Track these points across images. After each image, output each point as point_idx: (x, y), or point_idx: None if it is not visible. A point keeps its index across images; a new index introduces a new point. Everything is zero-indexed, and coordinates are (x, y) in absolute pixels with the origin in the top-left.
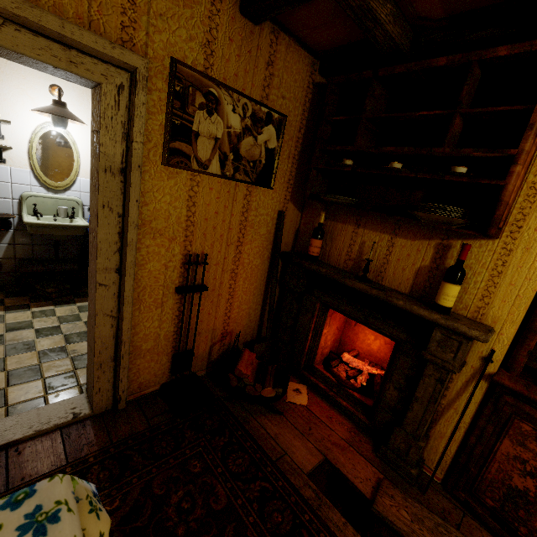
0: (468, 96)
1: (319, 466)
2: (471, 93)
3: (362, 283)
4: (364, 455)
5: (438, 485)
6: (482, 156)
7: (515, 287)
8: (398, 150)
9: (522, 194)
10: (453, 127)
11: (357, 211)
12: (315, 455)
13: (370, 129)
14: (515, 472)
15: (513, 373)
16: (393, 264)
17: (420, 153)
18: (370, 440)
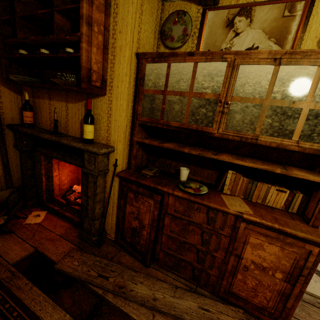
0: (62, 1)
1: (28, 256)
2: (66, 0)
3: (51, 134)
4: (69, 239)
5: (112, 241)
6: (75, 40)
7: (117, 121)
8: (36, 39)
9: (109, 67)
10: (55, 21)
11: (47, 90)
12: (28, 250)
13: (31, 28)
14: (132, 220)
15: (131, 170)
16: (70, 121)
17: (51, 41)
18: (79, 230)
